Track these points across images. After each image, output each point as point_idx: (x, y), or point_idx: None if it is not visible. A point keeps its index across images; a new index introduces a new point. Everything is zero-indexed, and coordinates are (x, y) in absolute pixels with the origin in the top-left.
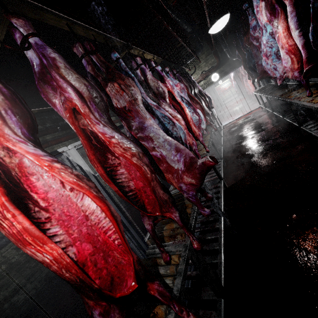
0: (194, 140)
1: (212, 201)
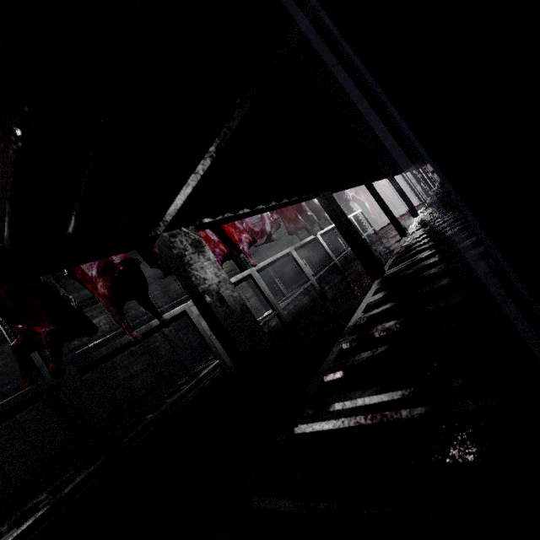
0: (219, 247)
1: (201, 335)
